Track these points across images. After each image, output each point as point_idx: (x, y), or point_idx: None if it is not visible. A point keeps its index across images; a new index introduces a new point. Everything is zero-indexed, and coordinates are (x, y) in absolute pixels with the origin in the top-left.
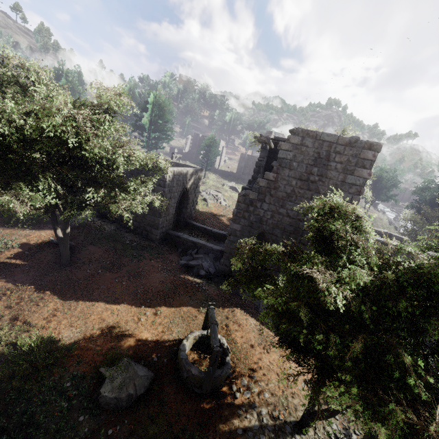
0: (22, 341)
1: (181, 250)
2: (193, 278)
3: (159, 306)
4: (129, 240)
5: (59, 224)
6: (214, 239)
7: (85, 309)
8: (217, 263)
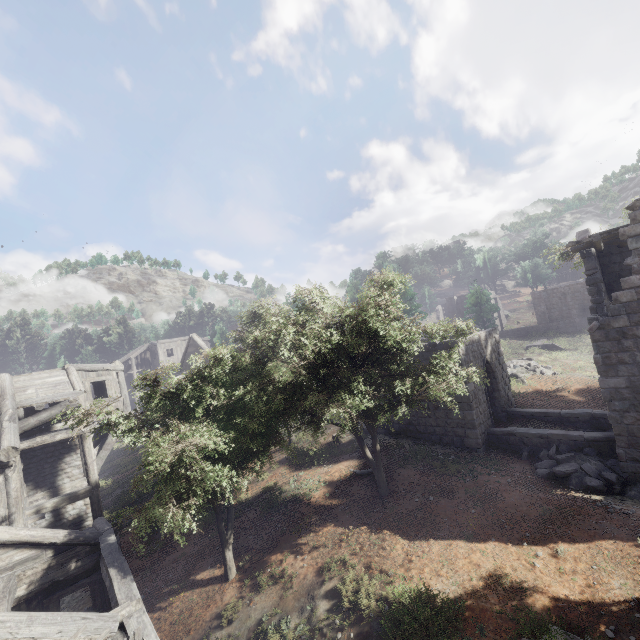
0: (391, 594)
1: (527, 454)
2: (580, 493)
3: (551, 542)
4: (441, 454)
5: (350, 453)
6: (572, 426)
7: (443, 551)
8: (612, 461)
